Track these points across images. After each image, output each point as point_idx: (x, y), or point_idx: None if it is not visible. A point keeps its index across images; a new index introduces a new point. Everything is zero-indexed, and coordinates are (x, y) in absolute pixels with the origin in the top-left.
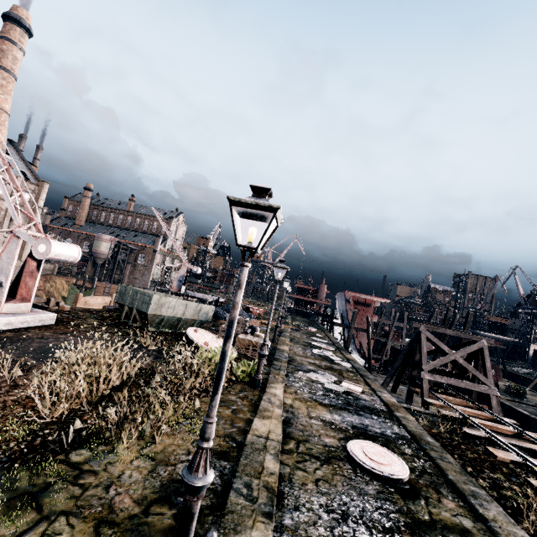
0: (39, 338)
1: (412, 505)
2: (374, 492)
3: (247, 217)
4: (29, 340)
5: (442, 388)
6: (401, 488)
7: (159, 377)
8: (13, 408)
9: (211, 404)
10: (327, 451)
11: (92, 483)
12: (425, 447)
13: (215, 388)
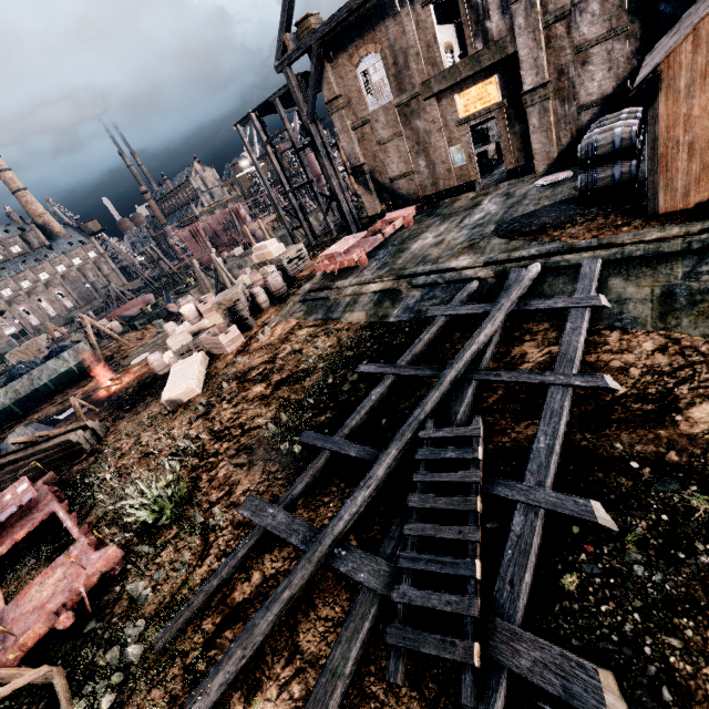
0: None
1: None
2: None
3: None
4: None
5: None
6: None
7: None
8: None
9: None
10: None
11: None
12: None
13: None
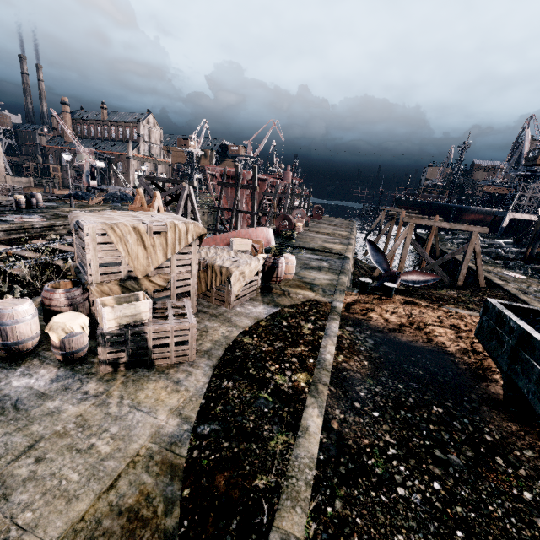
0: None
1: None
2: None
3: None
4: None
5: None
6: None
7: None
8: None
9: None
10: None
11: None
12: None
13: None
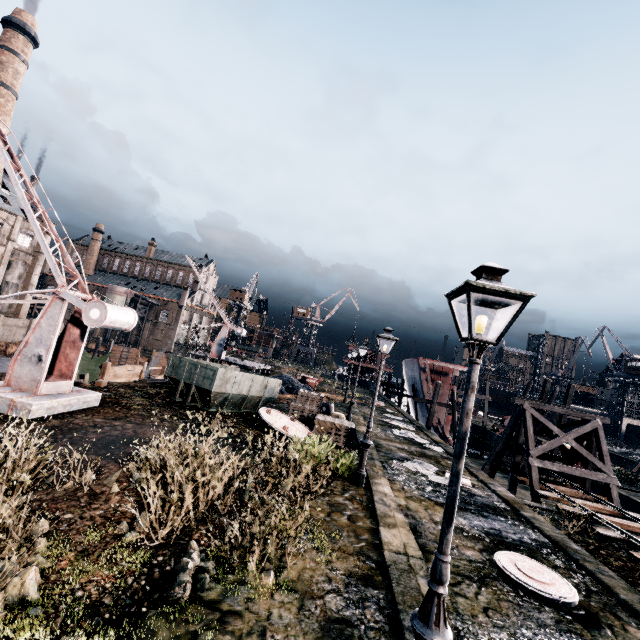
0: (92, 427)
1: (600, 637)
2: (552, 621)
3: (456, 300)
4: (82, 429)
5: (539, 473)
6: (577, 615)
7: (252, 477)
8: (110, 527)
9: (446, 538)
10: (476, 569)
11: (243, 630)
12: (576, 557)
13: (449, 517)
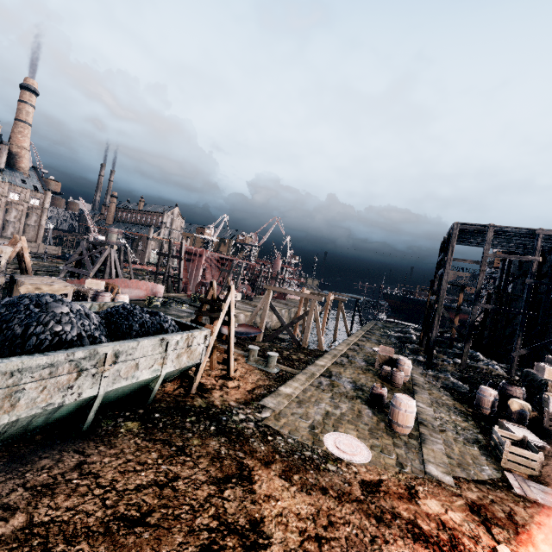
0: None
1: None
2: None
3: None
4: None
5: None
6: None
7: None
8: None
9: None
10: None
11: None
12: None
13: None
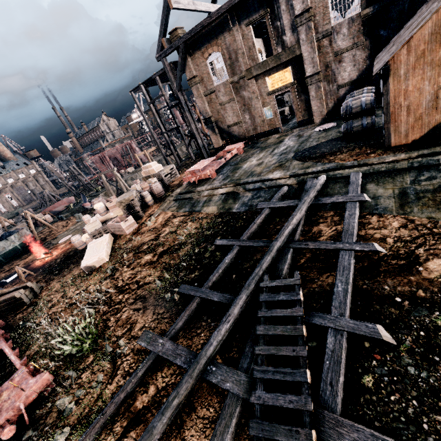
0: None
1: None
2: None
3: None
4: None
5: None
6: None
7: None
8: None
9: None
10: None
11: None
12: None
13: None
